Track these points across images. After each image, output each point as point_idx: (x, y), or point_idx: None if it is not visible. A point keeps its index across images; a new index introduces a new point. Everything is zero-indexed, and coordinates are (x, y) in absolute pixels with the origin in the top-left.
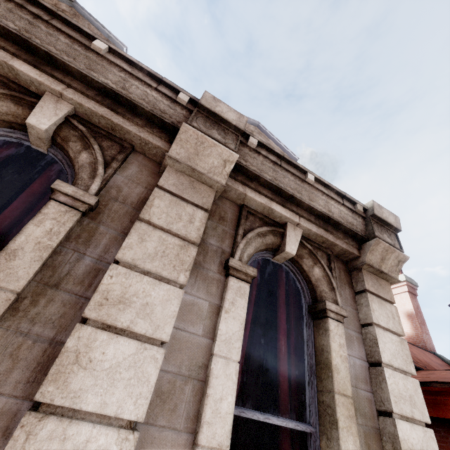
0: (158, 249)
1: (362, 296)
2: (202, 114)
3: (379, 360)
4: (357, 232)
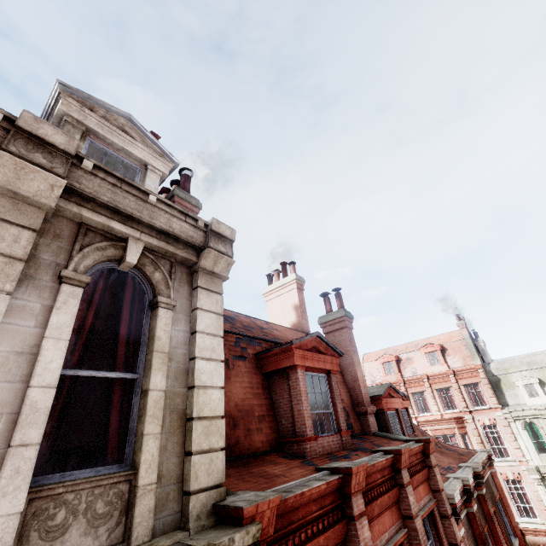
0: None
1: (195, 291)
2: (23, 135)
3: (195, 330)
4: (195, 244)
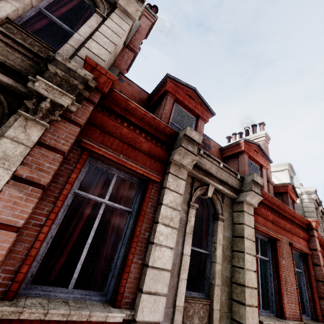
0: None
1: None
2: None
3: None
4: None
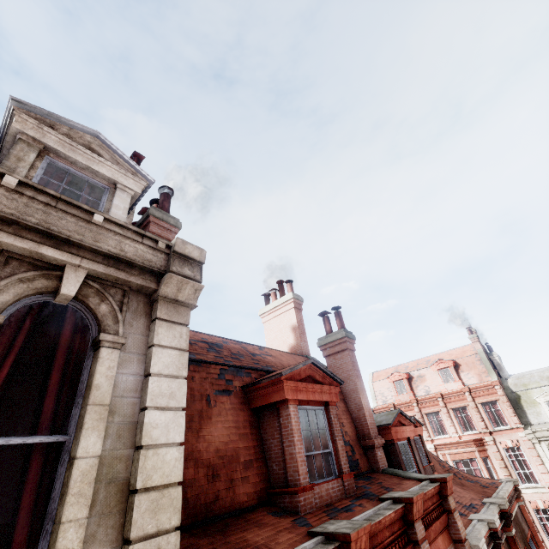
0: None
1: (154, 323)
2: None
3: (149, 372)
4: (153, 268)
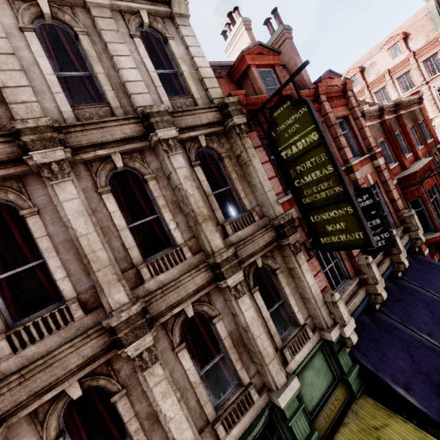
0: (112, 36)
1: (178, 28)
2: None
3: (187, 46)
4: (165, 0)
